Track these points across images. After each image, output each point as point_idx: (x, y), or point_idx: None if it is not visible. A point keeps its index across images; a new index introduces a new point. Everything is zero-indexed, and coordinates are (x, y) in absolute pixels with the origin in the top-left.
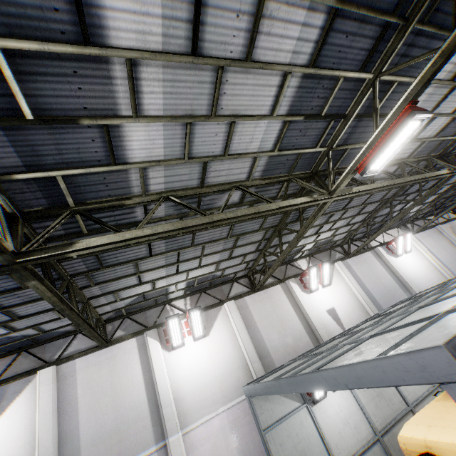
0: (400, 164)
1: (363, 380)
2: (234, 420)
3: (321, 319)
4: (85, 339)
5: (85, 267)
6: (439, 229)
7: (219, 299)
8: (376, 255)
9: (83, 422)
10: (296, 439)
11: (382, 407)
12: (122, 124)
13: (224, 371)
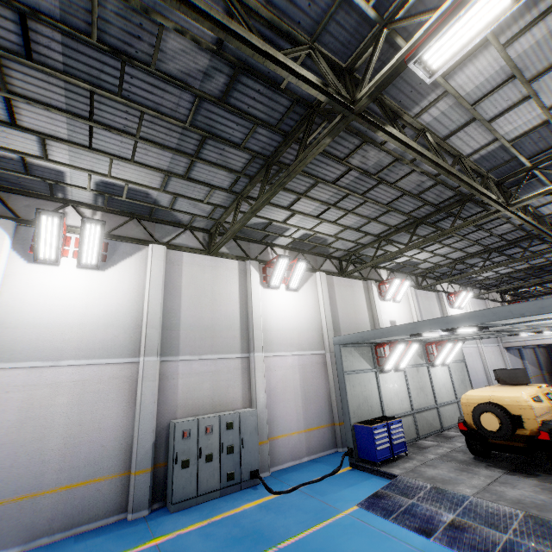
0: (539, 217)
1: (547, 308)
2: (302, 365)
3: (384, 325)
4: (193, 238)
5: (291, 159)
6: (488, 303)
7: (313, 266)
8: (438, 298)
9: (184, 309)
10: (363, 389)
11: (420, 397)
12: (489, 47)
13: (304, 326)
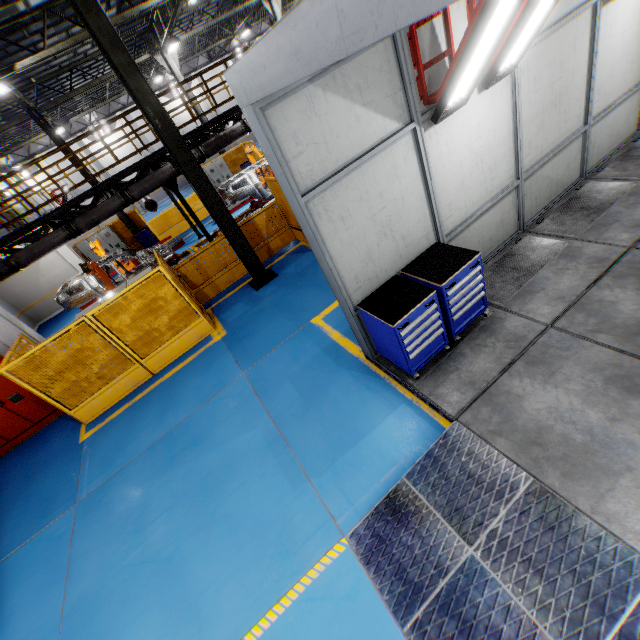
0: None
1: None
2: None
3: None
4: (265, 25)
5: None
6: None
7: None
8: None
9: None
10: None
11: None
12: None
13: None
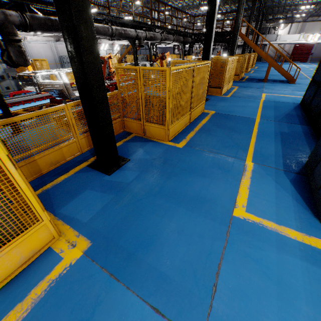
0: None
1: None
2: None
3: None
4: None
5: None
6: None
7: None
8: None
9: None
10: None
11: None
12: None
13: None
